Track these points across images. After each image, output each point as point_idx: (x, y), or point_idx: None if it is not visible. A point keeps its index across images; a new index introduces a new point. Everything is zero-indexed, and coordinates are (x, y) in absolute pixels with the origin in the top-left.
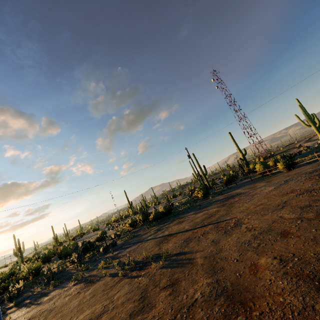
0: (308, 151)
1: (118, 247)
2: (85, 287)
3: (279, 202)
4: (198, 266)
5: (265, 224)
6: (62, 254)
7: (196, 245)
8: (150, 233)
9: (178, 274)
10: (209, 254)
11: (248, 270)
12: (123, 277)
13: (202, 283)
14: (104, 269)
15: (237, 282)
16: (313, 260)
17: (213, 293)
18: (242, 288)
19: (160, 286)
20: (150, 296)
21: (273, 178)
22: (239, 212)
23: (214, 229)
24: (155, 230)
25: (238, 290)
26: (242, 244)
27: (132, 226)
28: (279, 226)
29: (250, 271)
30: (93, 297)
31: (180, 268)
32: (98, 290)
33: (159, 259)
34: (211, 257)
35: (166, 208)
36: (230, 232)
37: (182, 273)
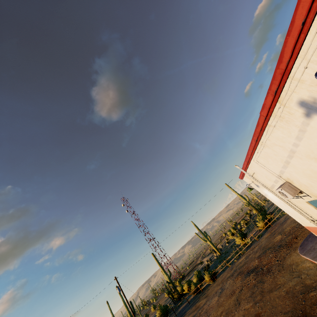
0: (213, 263)
1: None
2: None
3: (233, 302)
4: None
5: None
6: None
7: None
8: None
9: None
10: None
11: None
12: None
13: None
14: None
15: None
16: (282, 315)
17: None
18: None
19: None
20: None
21: (207, 292)
22: None
23: None
24: None
25: None
26: None
27: None
28: (250, 314)
29: None
30: None
31: None
32: None
33: None
34: None
35: None
36: None
37: None
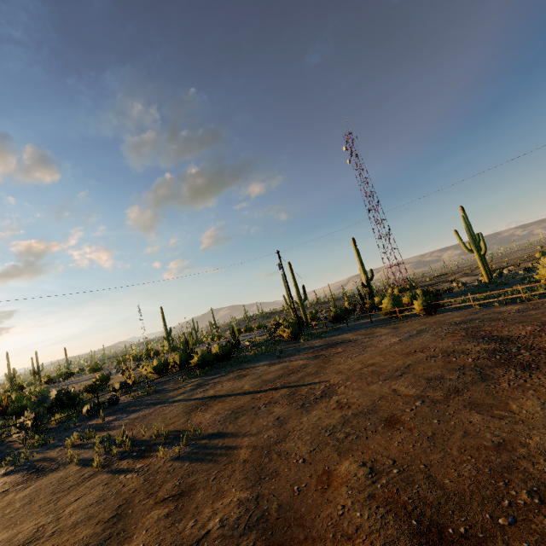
0: (462, 290)
1: (120, 408)
2: (22, 482)
3: (400, 364)
4: (238, 464)
5: (368, 399)
6: (9, 410)
7: (248, 423)
8: (184, 390)
9: (199, 475)
10: (263, 443)
11: (316, 482)
12: (101, 468)
13: (232, 498)
14: (75, 448)
15: (290, 503)
16: (420, 477)
17: (242, 521)
18: (293, 518)
19: (158, 496)
20: (132, 516)
21: (404, 323)
22: (336, 373)
23: (288, 397)
24: (194, 385)
25: (286, 520)
26: (321, 431)
27: (159, 372)
28: (387, 406)
29: (318, 484)
30: (28, 506)
31: (206, 464)
32: (44, 491)
33: (177, 441)
34: (265, 448)
35: (224, 349)
36: (311, 407)
37: (205, 474)
